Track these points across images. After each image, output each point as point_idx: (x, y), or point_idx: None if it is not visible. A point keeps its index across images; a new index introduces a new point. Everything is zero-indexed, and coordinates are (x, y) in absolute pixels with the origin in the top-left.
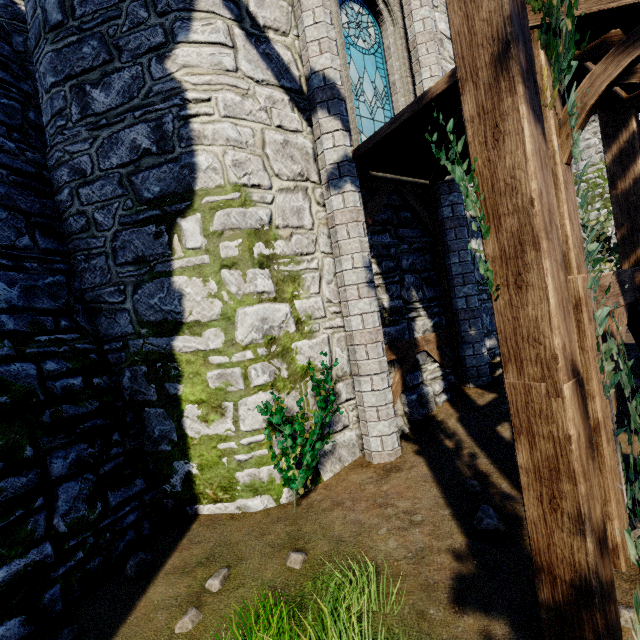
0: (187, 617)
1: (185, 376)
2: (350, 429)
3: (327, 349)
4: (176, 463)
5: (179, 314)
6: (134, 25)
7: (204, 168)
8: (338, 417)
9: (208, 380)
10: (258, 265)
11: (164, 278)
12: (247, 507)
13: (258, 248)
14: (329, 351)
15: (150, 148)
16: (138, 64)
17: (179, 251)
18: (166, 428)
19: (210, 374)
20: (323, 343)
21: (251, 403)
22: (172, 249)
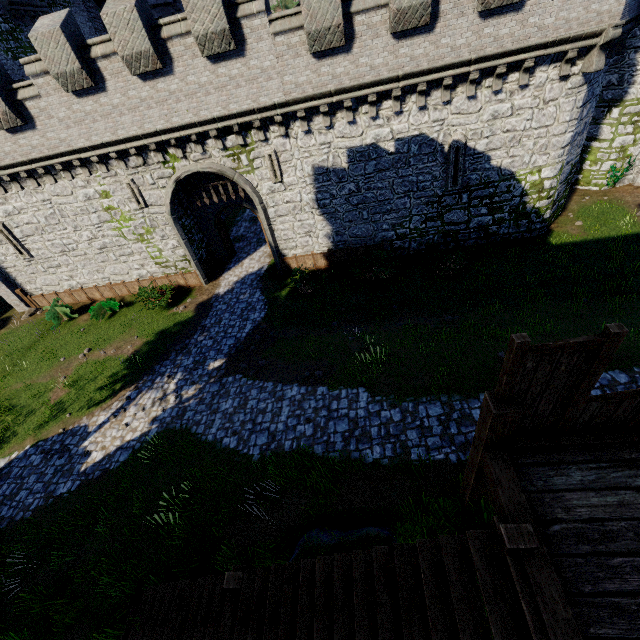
0: (583, 200)
1: (590, 153)
2: (632, 175)
3: (639, 150)
4: (575, 175)
5: (597, 136)
6: (632, 37)
7: (630, 93)
8: (630, 171)
9: (597, 156)
10: (631, 124)
11: (598, 125)
12: (591, 189)
13: (634, 119)
14: (639, 150)
15: (615, 83)
16: (626, 52)
17: (607, 118)
18: (577, 166)
19: (598, 154)
20: (639, 148)
21: (606, 164)
22: (605, 117)
